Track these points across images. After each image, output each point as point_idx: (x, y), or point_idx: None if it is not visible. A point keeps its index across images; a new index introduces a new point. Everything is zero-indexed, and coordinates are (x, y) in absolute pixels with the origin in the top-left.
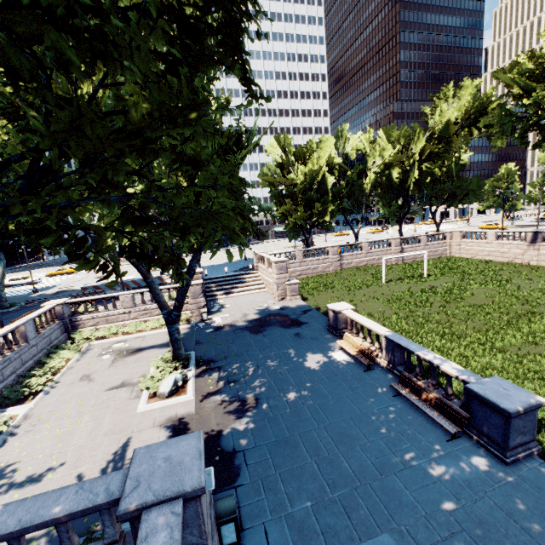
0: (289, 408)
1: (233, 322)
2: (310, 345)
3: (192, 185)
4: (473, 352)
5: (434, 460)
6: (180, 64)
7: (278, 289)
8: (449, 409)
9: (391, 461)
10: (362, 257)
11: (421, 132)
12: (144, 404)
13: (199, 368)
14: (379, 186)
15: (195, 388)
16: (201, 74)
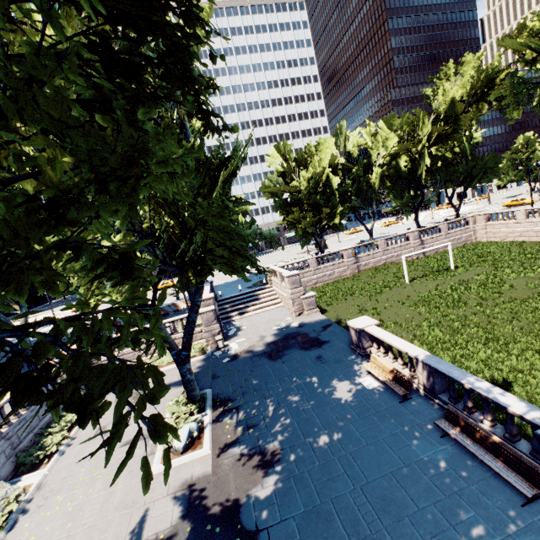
0: (318, 461)
1: (250, 347)
2: (334, 370)
3: (177, 223)
4: (528, 364)
5: (511, 538)
6: (115, 100)
7: (294, 304)
8: (517, 460)
9: None
10: (379, 256)
11: (426, 116)
12: (158, 463)
13: (216, 410)
14: (387, 178)
15: (212, 438)
16: (144, 108)
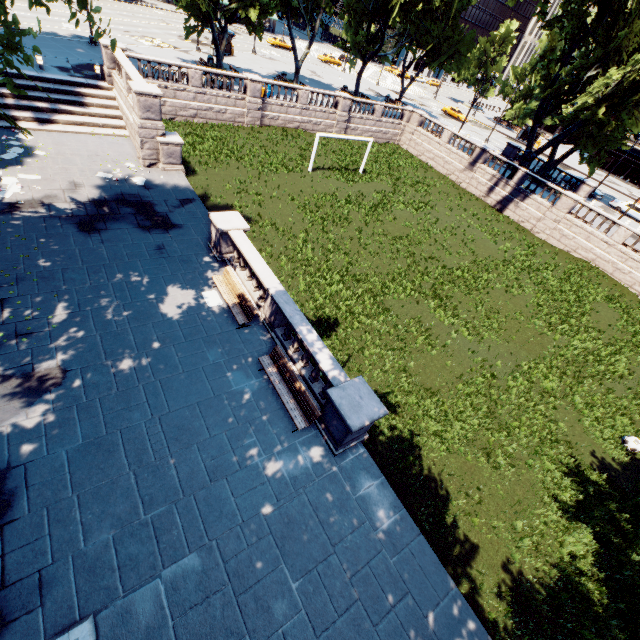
0: (117, 388)
1: (47, 198)
2: (175, 273)
3: None
4: (362, 307)
5: (273, 456)
6: None
7: (144, 146)
8: (306, 402)
9: (227, 463)
10: (295, 114)
11: None
12: None
13: None
14: None
15: None
16: None
